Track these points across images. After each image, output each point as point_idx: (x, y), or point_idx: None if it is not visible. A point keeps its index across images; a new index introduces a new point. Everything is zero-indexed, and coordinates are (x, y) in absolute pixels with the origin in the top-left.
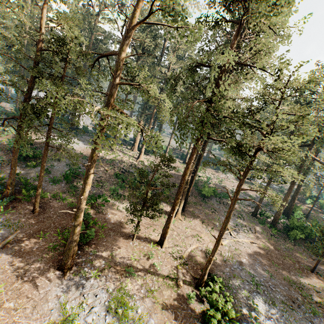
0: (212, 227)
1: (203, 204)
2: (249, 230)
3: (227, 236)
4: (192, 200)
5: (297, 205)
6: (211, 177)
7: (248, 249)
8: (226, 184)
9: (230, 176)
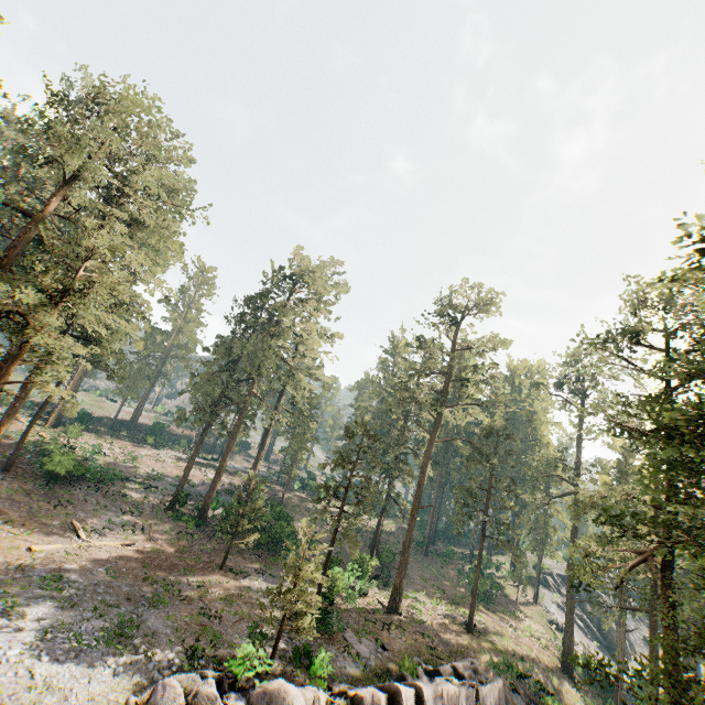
0: (34, 528)
1: (41, 494)
2: (140, 530)
3: (66, 541)
4: (11, 486)
5: (277, 493)
6: (112, 453)
7: (107, 554)
8: (144, 464)
9: (168, 454)
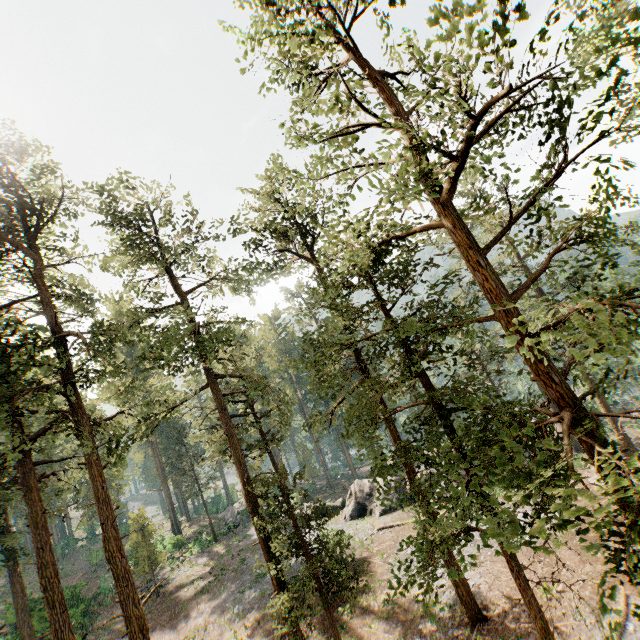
0: None
1: None
2: None
3: None
4: None
5: None
6: None
7: (166, 639)
8: None
9: None
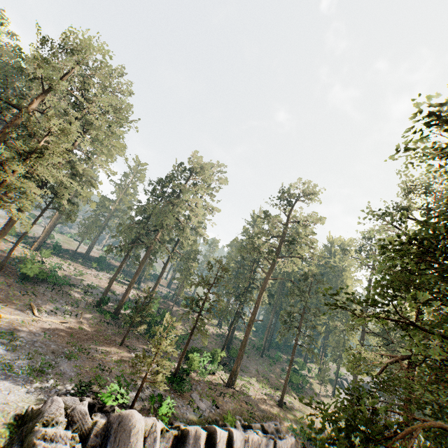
0: (7, 305)
1: (17, 286)
2: (74, 315)
3: (25, 315)
4: None
5: (170, 306)
6: (69, 270)
7: (49, 326)
8: (87, 278)
9: (105, 275)
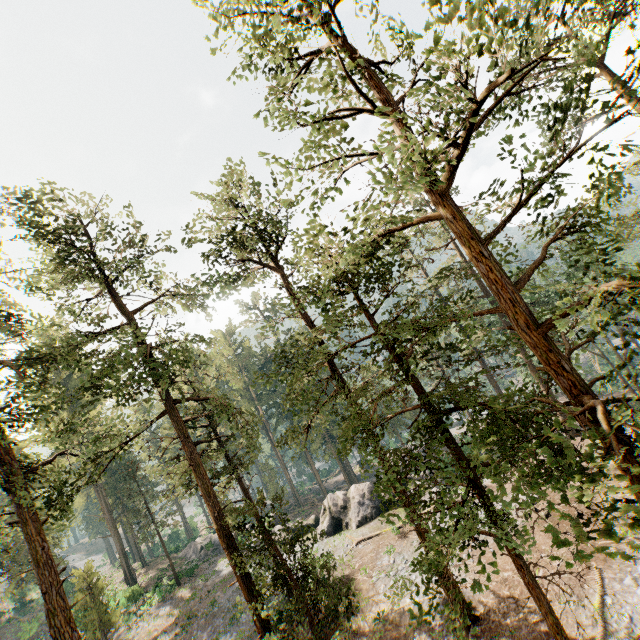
0: None
1: None
2: None
3: None
4: None
5: None
6: None
7: None
8: None
9: None
